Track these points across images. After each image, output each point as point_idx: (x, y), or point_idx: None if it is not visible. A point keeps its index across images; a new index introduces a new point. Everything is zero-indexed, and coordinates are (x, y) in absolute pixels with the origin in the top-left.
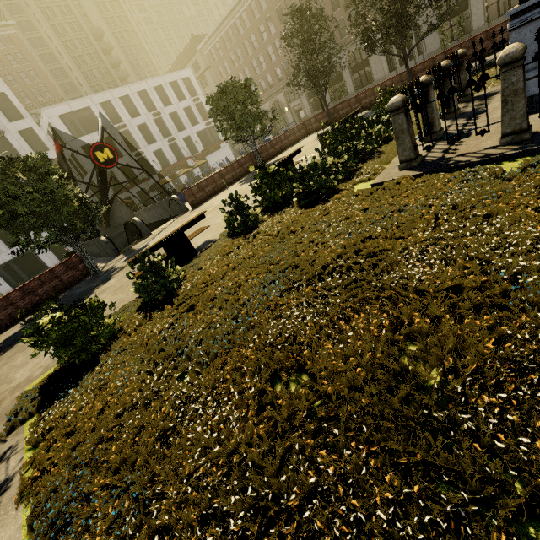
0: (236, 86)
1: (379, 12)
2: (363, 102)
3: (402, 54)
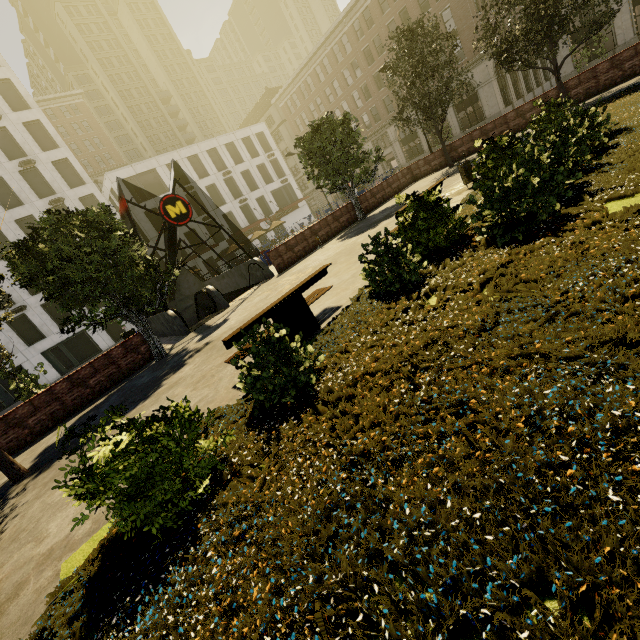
0: (332, 124)
1: (488, 40)
2: (490, 134)
3: (517, 86)
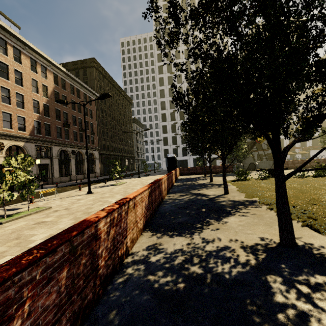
0: None
1: None
2: None
3: None
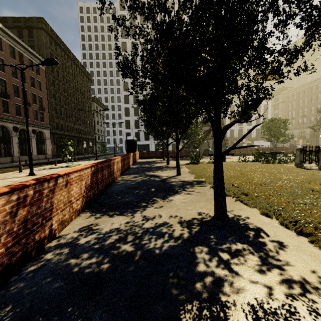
0: (280, 120)
1: None
2: None
3: None
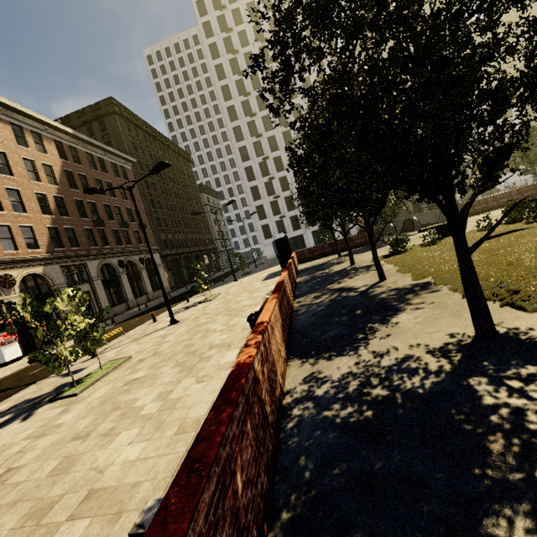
0: None
1: None
2: None
3: None
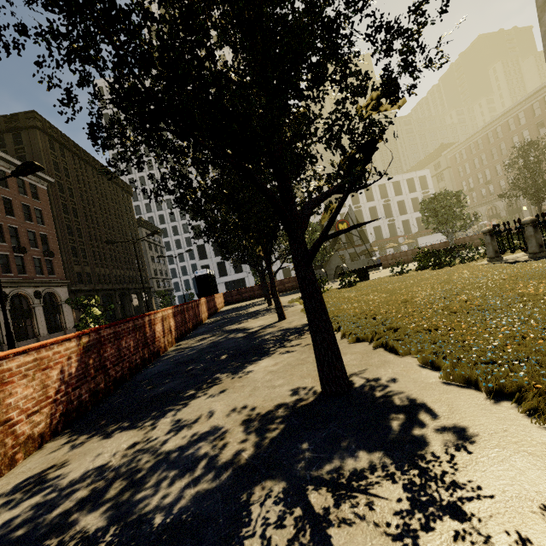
0: (448, 194)
1: None
2: None
3: None
